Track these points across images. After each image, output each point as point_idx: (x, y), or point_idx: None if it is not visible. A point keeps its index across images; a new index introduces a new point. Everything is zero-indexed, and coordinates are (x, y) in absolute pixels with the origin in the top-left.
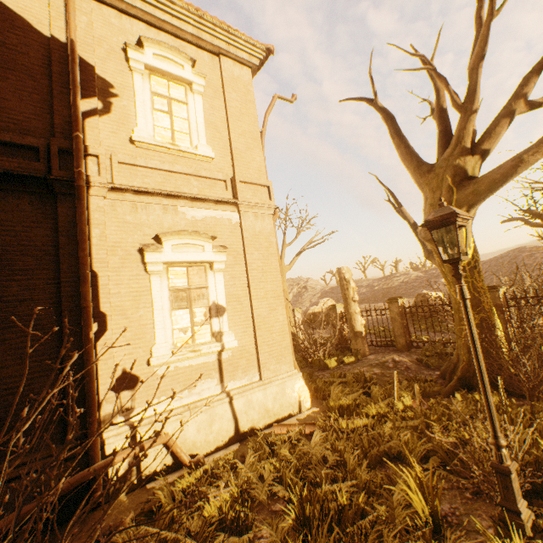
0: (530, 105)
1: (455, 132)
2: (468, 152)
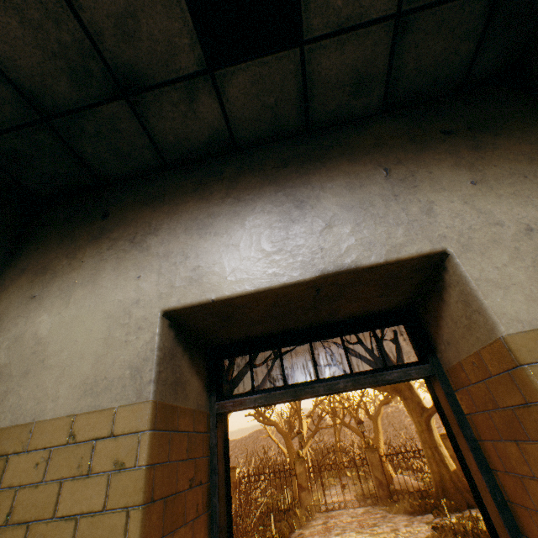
0: (255, 366)
1: (226, 370)
2: (230, 382)
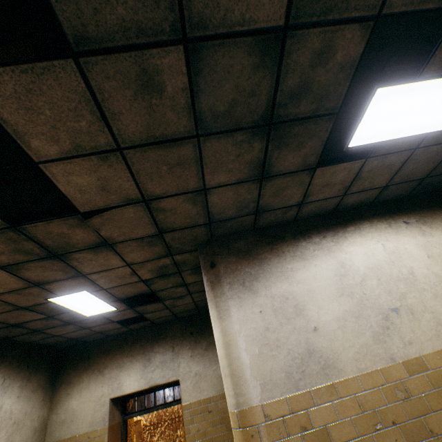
0: None
1: None
2: None
